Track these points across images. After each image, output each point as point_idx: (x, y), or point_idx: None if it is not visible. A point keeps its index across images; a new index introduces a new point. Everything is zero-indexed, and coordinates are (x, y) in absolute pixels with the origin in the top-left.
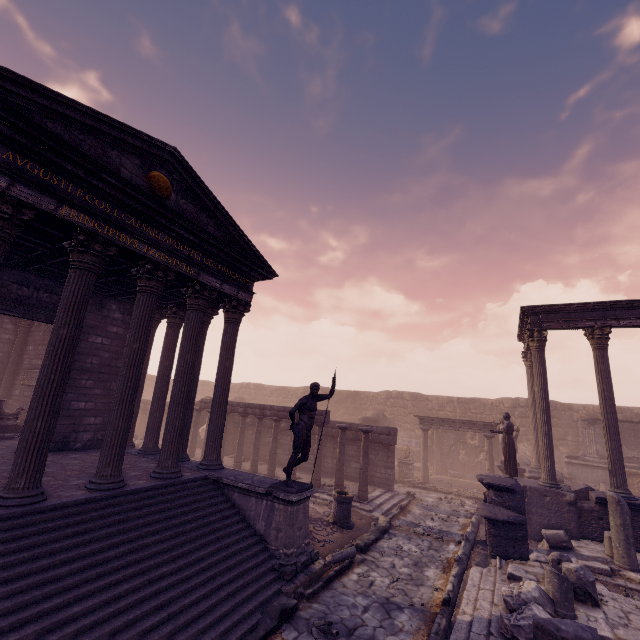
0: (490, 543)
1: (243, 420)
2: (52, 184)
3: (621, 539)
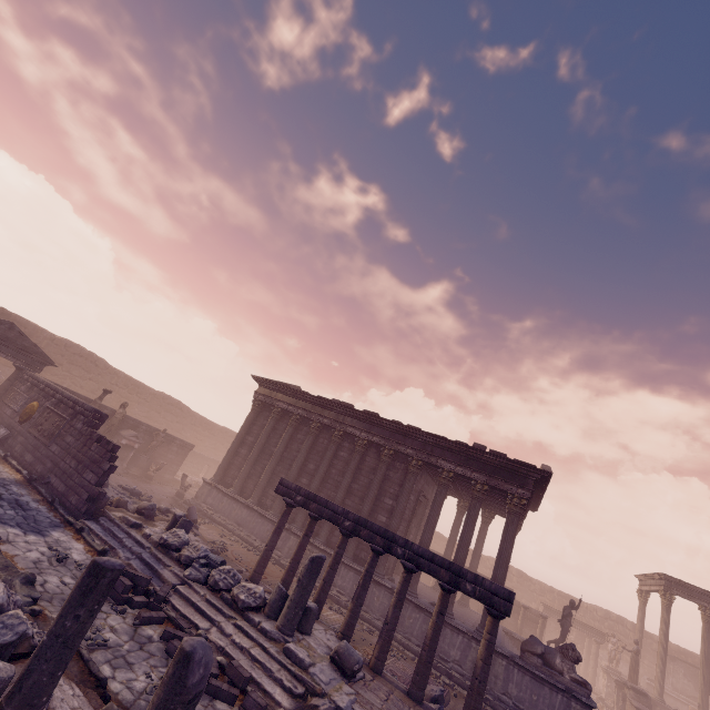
0: None
1: None
2: None
3: None
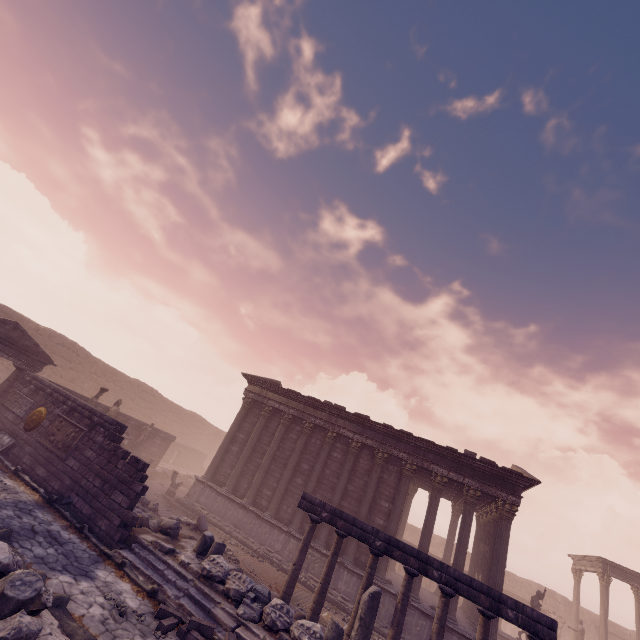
0: None
1: None
2: None
3: None
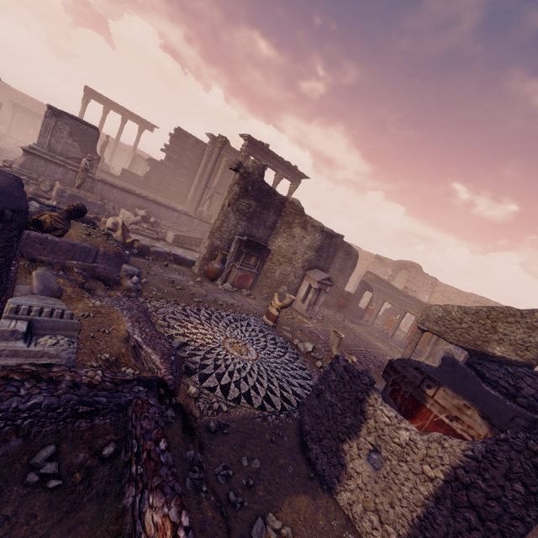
0: None
1: None
2: None
3: None
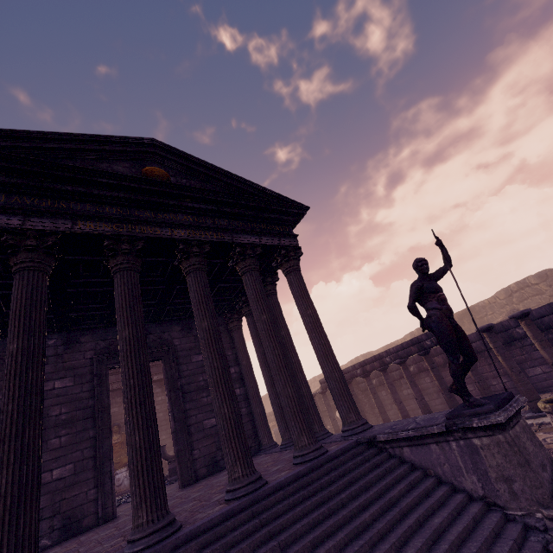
0: None
1: (367, 381)
2: (62, 209)
3: None
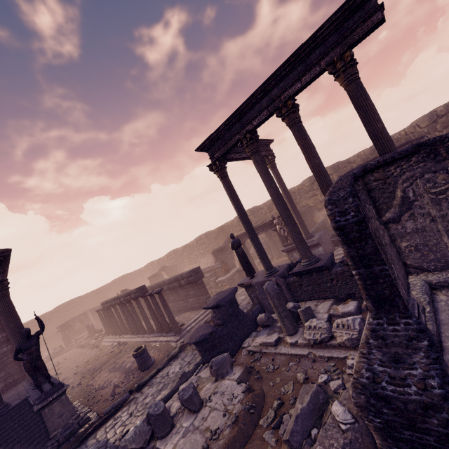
0: (200, 356)
1: (120, 307)
2: None
3: (277, 316)
